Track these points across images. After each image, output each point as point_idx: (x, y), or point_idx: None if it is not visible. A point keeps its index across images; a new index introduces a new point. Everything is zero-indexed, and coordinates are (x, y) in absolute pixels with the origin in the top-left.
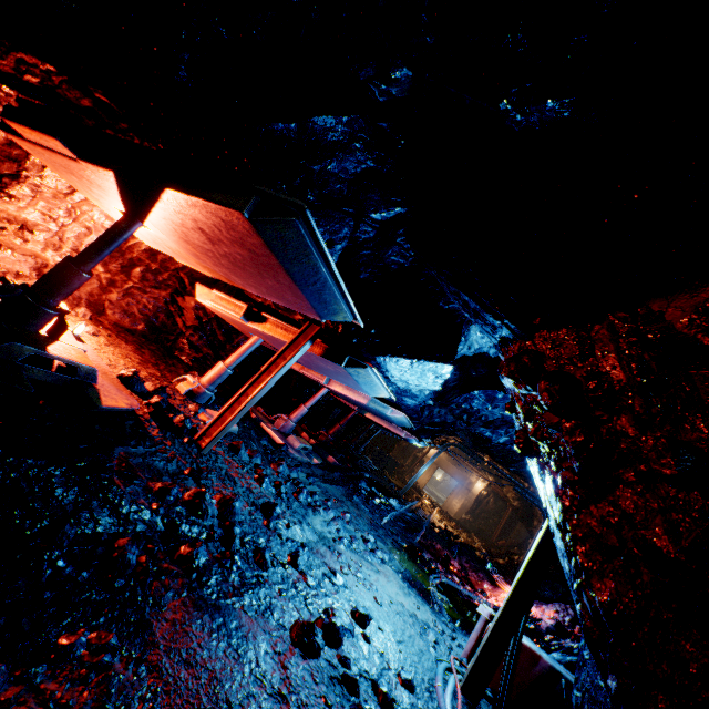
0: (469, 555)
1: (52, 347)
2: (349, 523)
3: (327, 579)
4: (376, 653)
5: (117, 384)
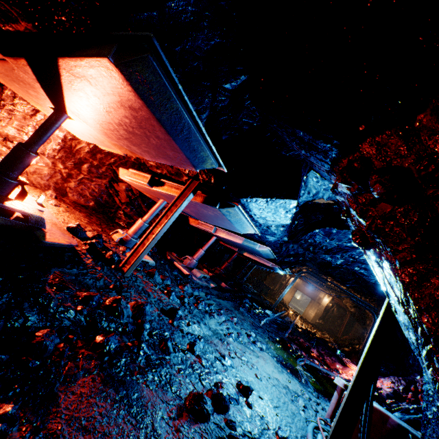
0: (323, 345)
1: (9, 202)
2: (236, 324)
3: (218, 361)
4: (257, 416)
5: (63, 231)
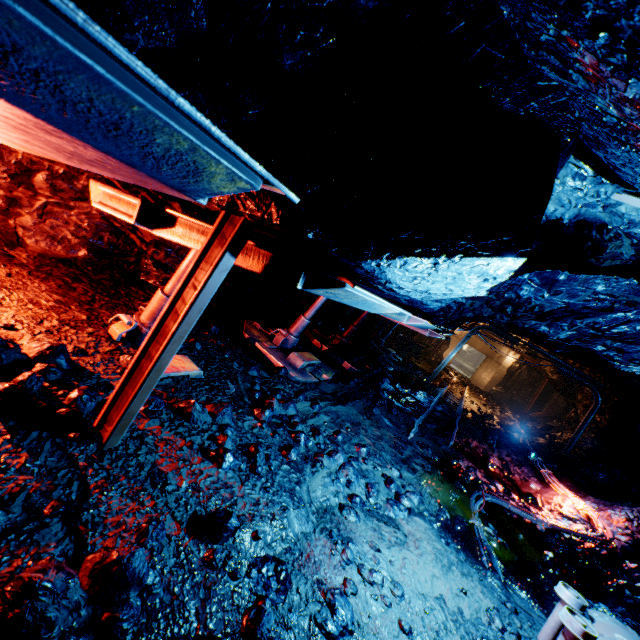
0: (509, 448)
1: None
2: (365, 461)
3: (317, 632)
4: None
5: None
